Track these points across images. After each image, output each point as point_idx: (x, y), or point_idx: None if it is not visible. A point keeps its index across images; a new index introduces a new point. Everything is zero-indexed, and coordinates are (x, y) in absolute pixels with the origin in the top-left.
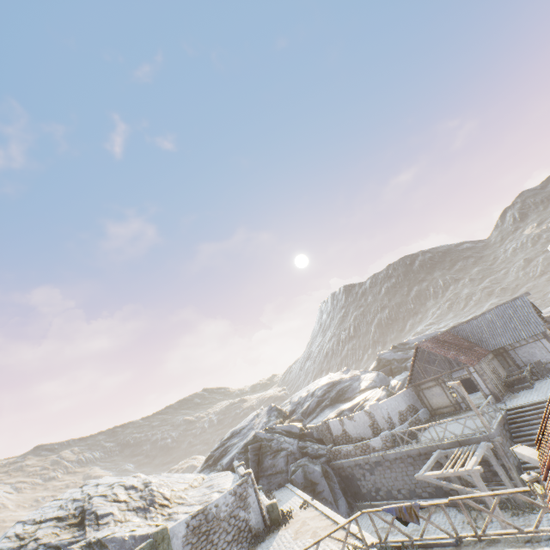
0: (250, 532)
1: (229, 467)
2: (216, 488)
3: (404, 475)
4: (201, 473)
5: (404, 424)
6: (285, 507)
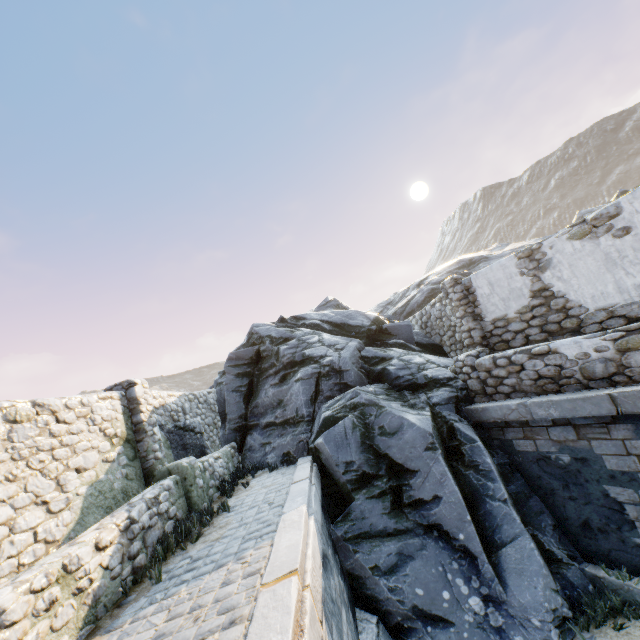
0: None
1: None
2: None
3: None
4: None
5: None
6: None
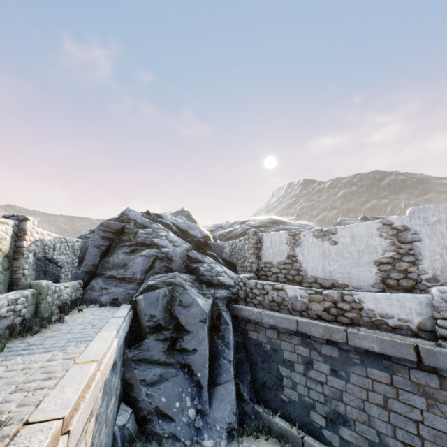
0: None
1: None
2: None
3: None
4: None
5: None
6: None
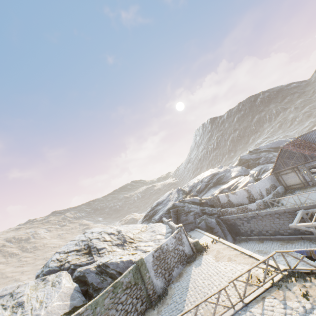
0: (186, 256)
1: (160, 220)
2: (158, 232)
3: (271, 223)
4: (144, 224)
5: (270, 195)
6: (200, 242)
